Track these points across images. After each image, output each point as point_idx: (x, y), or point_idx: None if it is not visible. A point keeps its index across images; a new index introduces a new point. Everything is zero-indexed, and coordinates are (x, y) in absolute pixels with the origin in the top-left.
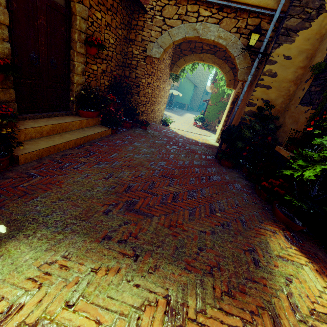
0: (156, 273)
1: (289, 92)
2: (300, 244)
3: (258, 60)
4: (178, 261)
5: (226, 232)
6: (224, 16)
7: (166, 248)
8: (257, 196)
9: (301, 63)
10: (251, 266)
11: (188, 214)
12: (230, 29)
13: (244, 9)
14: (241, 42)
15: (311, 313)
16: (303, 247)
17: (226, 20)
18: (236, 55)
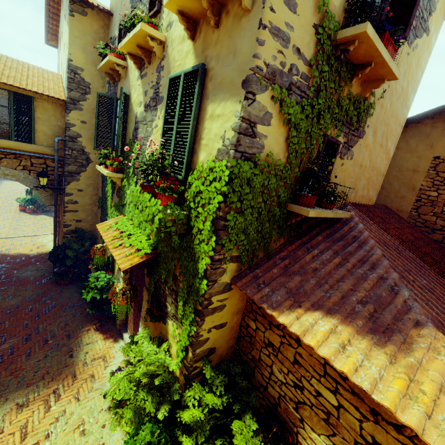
0: (8, 401)
1: (94, 211)
2: (102, 328)
3: (56, 192)
4: (22, 387)
5: (55, 351)
6: (1, 157)
7: (12, 387)
8: (86, 306)
9: (93, 192)
10: (68, 360)
11: (25, 357)
12: (15, 167)
13: (22, 154)
14: (34, 176)
15: (92, 360)
16: (104, 328)
17: (6, 160)
18: (34, 187)
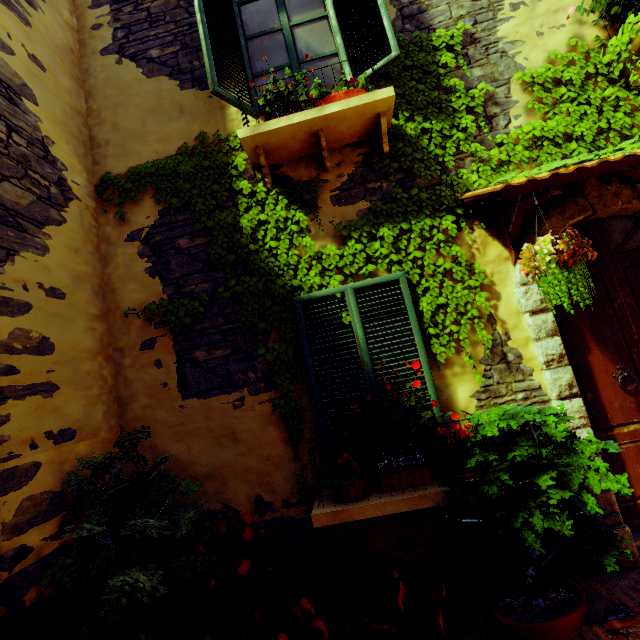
0: None
1: (107, 383)
2: (639, 609)
3: None
4: None
5: None
6: None
7: None
8: None
9: (93, 306)
10: None
11: None
12: None
13: None
14: None
15: None
16: None
17: None
18: None
